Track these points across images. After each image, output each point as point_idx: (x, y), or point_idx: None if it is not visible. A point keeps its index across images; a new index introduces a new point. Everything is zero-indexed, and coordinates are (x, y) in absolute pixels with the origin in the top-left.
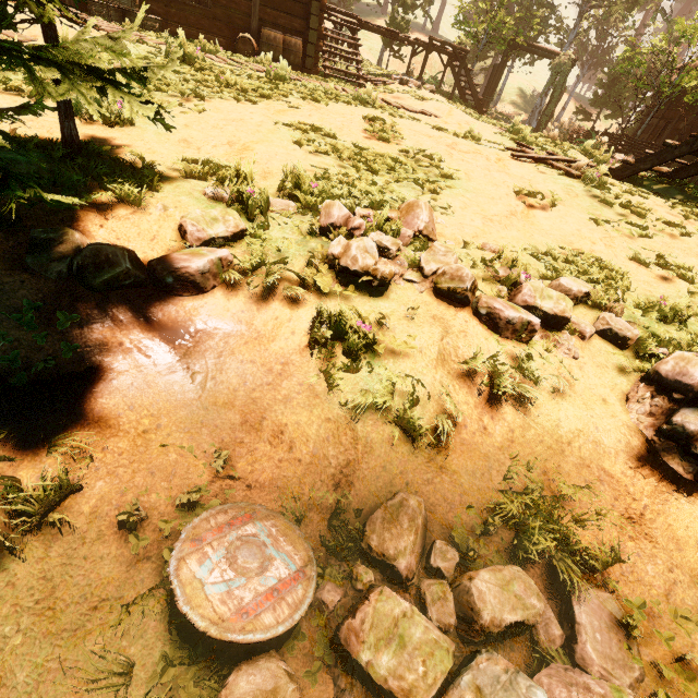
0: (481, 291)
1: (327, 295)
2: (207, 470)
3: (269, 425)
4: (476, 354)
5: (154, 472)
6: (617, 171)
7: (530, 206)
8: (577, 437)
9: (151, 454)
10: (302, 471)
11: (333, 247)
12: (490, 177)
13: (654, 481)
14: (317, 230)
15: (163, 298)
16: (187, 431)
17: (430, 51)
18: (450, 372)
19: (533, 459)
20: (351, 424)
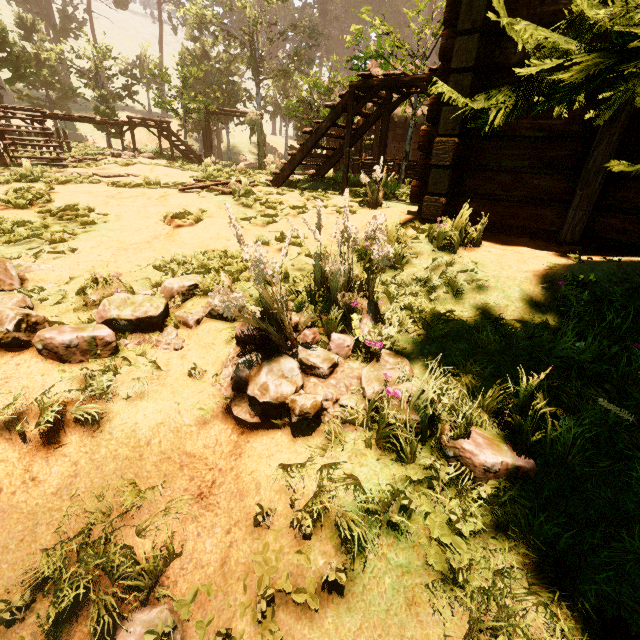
0: (58, 324)
1: None
2: None
3: None
4: (15, 399)
5: None
6: (275, 181)
7: (177, 226)
8: (157, 433)
9: None
10: None
11: None
12: (143, 212)
13: (236, 438)
14: None
15: None
16: None
17: (133, 127)
18: None
19: (105, 483)
20: None
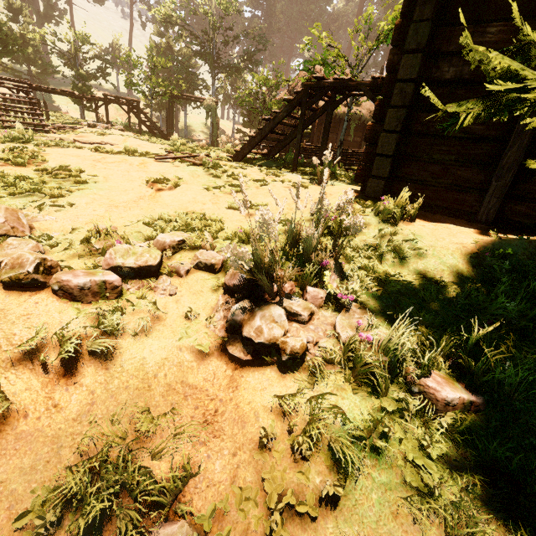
0: (68, 268)
1: None
2: None
3: None
4: (37, 333)
5: None
6: (235, 157)
7: (158, 190)
8: (163, 367)
9: None
10: None
11: None
12: (127, 176)
13: (231, 373)
14: None
15: None
16: None
17: (108, 103)
18: (1, 365)
19: (119, 410)
20: None
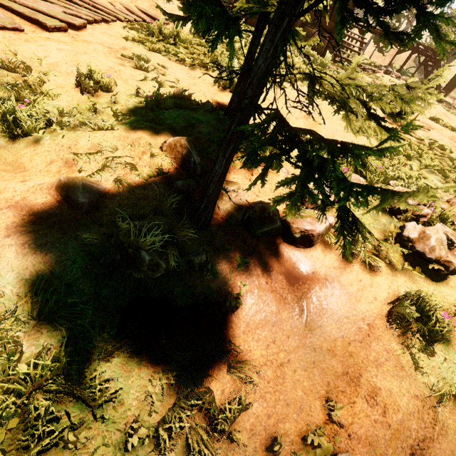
0: None
1: (396, 268)
2: (322, 412)
3: (366, 384)
4: None
5: (288, 404)
6: None
7: None
8: None
9: (286, 387)
10: (389, 435)
11: (410, 231)
12: None
13: None
14: (388, 209)
15: (286, 246)
16: (305, 369)
17: (414, 52)
18: None
19: None
20: (434, 407)
